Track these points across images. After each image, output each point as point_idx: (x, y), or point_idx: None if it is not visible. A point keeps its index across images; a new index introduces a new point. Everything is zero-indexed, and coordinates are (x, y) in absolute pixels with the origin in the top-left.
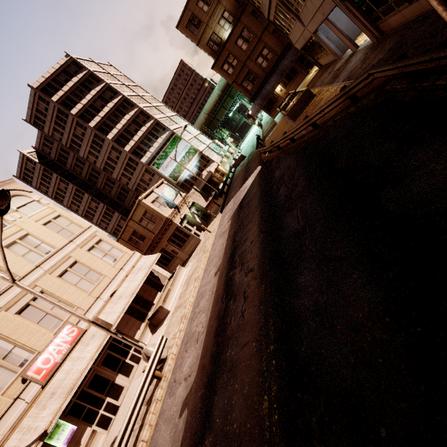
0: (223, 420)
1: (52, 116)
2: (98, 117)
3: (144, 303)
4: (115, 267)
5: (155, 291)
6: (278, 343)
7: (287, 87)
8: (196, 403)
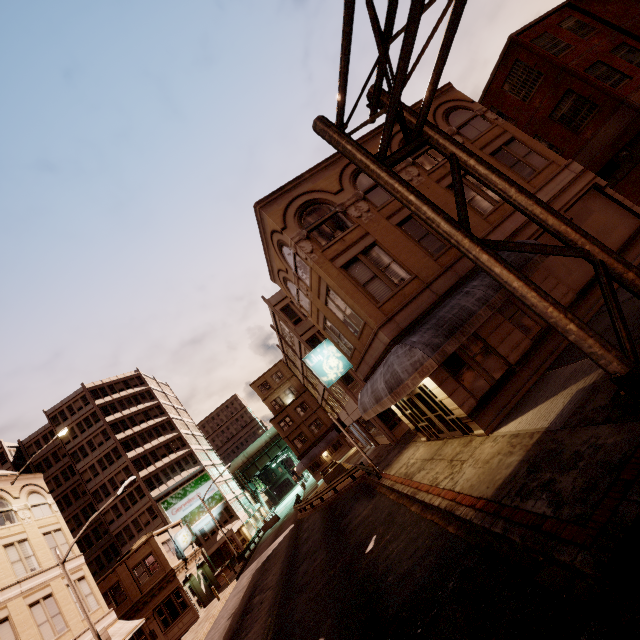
0: None
1: (80, 416)
2: (130, 430)
3: None
4: (84, 621)
5: None
6: (281, 598)
7: (333, 455)
8: None
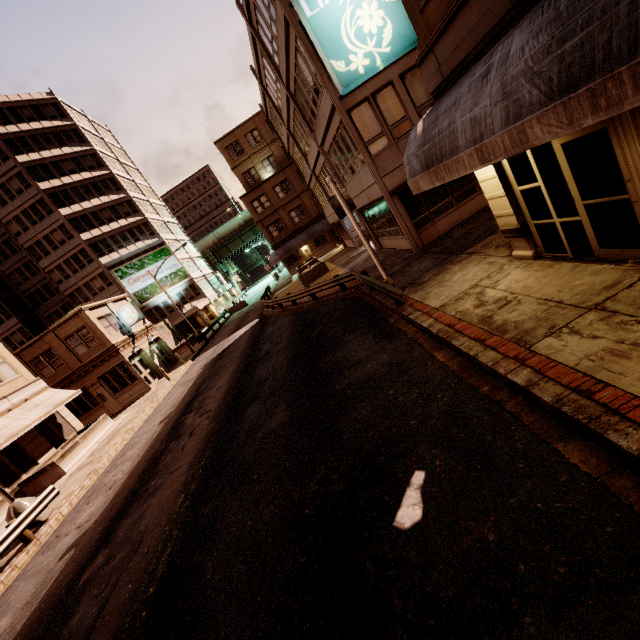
0: (128, 531)
1: None
2: (58, 181)
3: (22, 458)
4: None
5: (48, 445)
6: (210, 458)
7: (313, 251)
8: (93, 537)
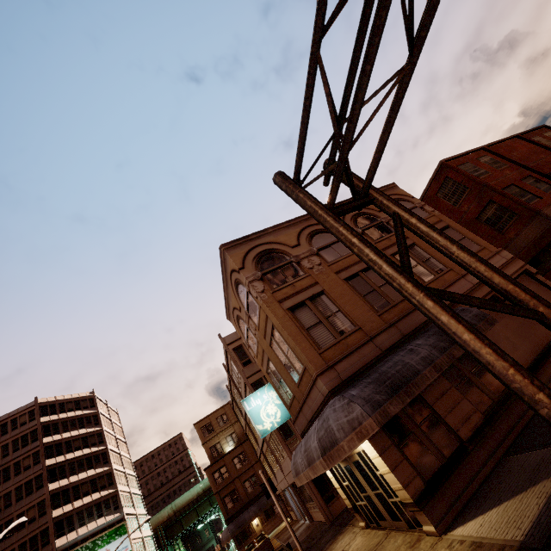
0: None
1: (20, 432)
2: (63, 457)
3: None
4: None
5: None
6: None
7: (264, 524)
8: None
